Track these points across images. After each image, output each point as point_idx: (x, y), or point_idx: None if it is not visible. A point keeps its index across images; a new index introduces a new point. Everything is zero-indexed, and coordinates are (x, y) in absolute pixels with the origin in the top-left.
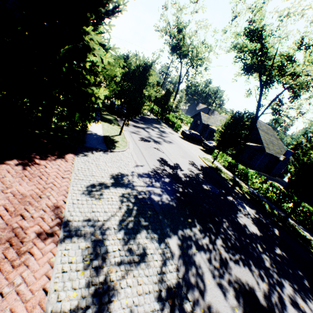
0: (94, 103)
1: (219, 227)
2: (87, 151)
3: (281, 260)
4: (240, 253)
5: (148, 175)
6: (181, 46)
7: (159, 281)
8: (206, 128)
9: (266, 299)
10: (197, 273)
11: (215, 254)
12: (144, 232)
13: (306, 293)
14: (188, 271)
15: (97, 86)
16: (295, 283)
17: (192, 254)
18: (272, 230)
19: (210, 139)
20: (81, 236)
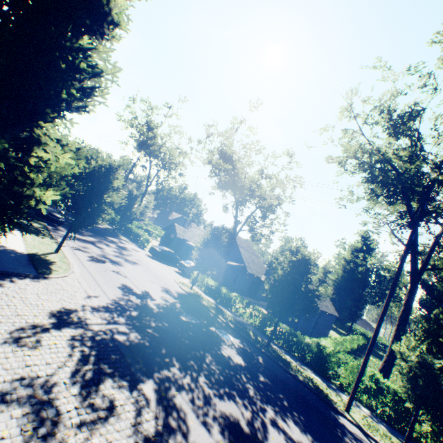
0: (29, 207)
1: (202, 363)
2: (2, 279)
3: (265, 386)
4: (225, 386)
5: (107, 308)
6: (151, 145)
7: (135, 433)
8: (182, 244)
9: (250, 426)
10: (179, 415)
11: (199, 392)
12: (110, 381)
13: (286, 412)
14: (168, 416)
15: (39, 185)
16: (276, 405)
17: (172, 396)
18: (257, 358)
19: (188, 257)
20: (14, 401)
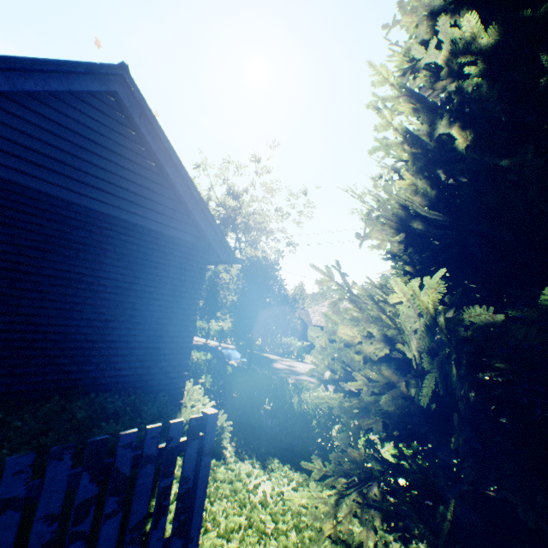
0: None
1: None
2: None
3: None
4: None
5: None
6: (244, 218)
7: None
8: None
9: None
10: None
11: None
12: None
13: None
14: None
15: None
16: None
17: None
18: None
19: None
20: None
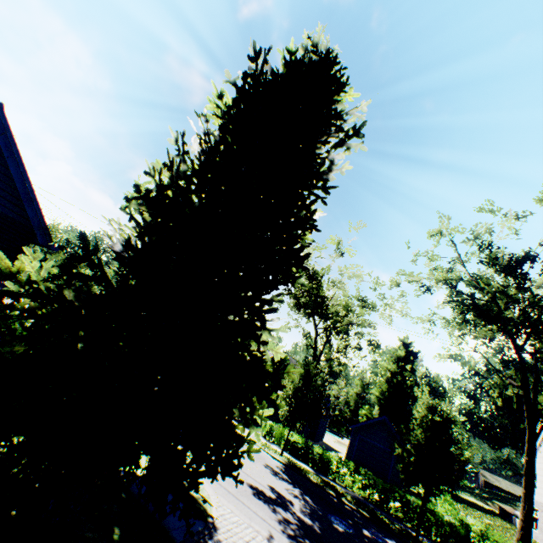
0: None
1: None
2: None
3: None
4: None
5: None
6: None
7: None
8: None
9: None
10: None
11: None
12: None
13: None
14: None
15: None
16: None
17: None
18: None
19: None
20: None
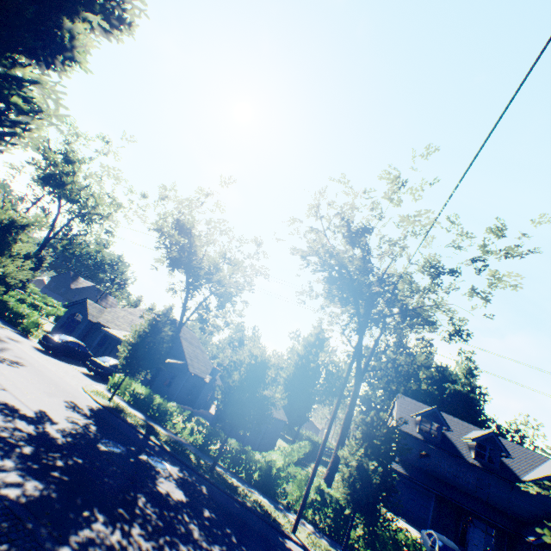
0: None
1: (135, 508)
2: None
3: (211, 523)
4: (166, 534)
5: None
6: (67, 184)
7: None
8: (95, 330)
9: None
10: None
11: (134, 549)
12: None
13: (235, 549)
14: None
15: None
16: (224, 544)
17: None
18: (200, 488)
19: (102, 350)
20: None
